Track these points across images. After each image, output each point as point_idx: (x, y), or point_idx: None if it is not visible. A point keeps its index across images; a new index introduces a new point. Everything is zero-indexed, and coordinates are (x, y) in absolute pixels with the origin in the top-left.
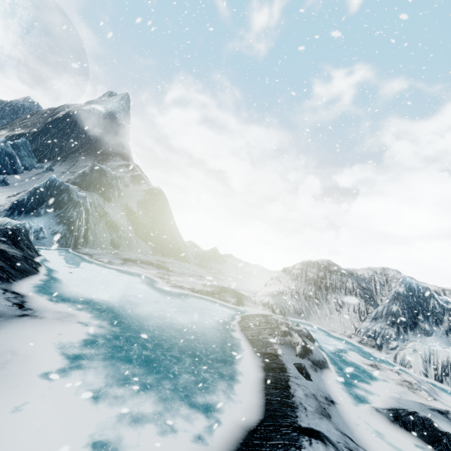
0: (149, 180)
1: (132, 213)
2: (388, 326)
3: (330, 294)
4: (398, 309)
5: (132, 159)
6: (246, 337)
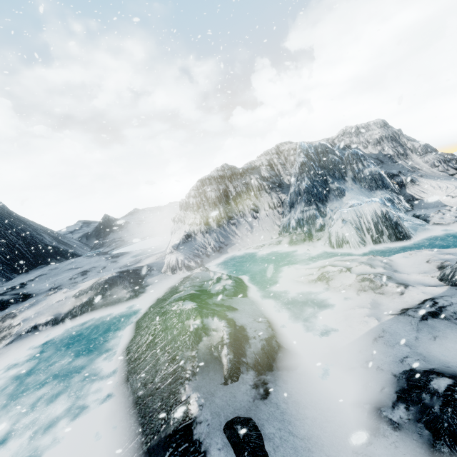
0: None
1: None
2: (307, 207)
3: (241, 204)
4: (308, 183)
5: None
6: (134, 395)
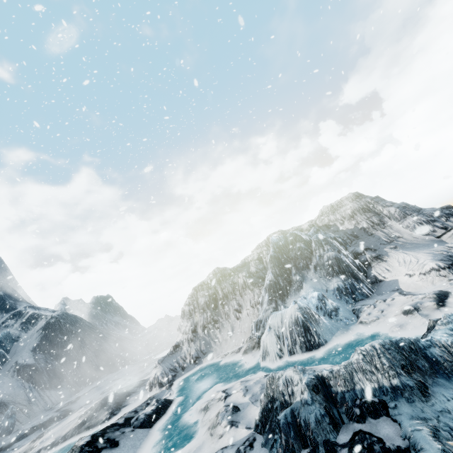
0: (50, 310)
1: (27, 369)
2: (268, 306)
3: (227, 305)
4: (272, 278)
5: (22, 303)
6: None
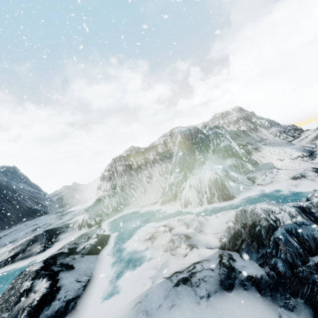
0: None
1: None
2: (178, 174)
3: (141, 174)
4: (181, 156)
5: None
6: None
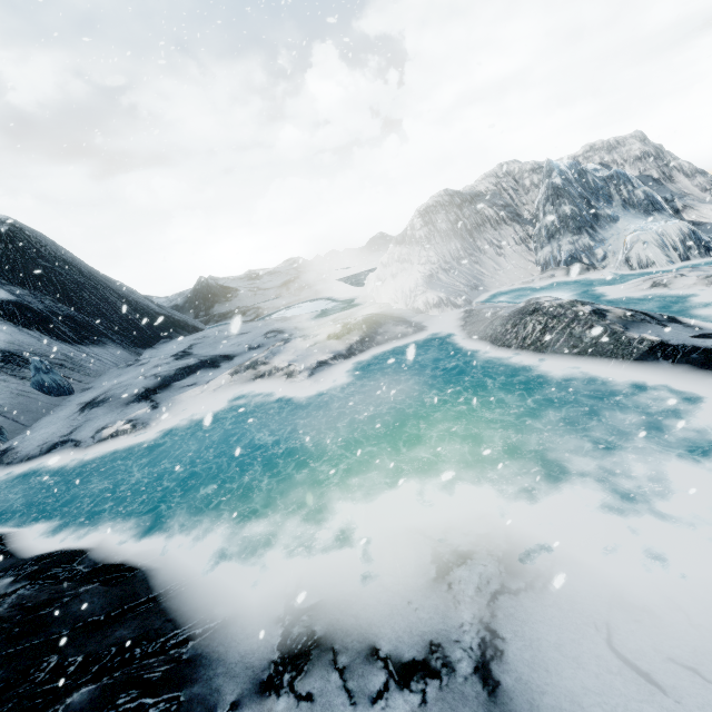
0: None
1: (8, 307)
2: (577, 236)
3: (479, 239)
4: (571, 208)
5: None
6: (570, 354)
